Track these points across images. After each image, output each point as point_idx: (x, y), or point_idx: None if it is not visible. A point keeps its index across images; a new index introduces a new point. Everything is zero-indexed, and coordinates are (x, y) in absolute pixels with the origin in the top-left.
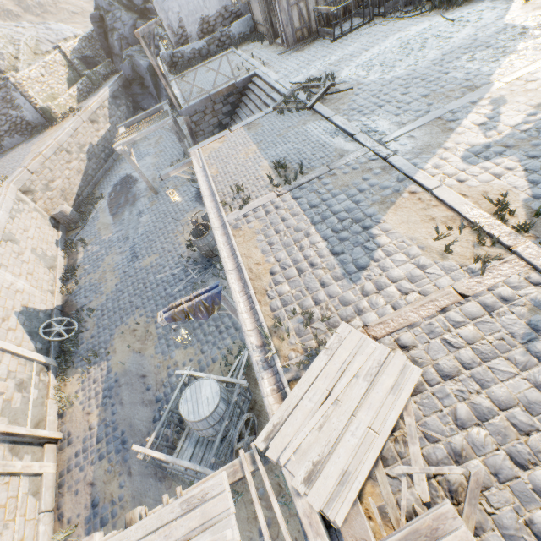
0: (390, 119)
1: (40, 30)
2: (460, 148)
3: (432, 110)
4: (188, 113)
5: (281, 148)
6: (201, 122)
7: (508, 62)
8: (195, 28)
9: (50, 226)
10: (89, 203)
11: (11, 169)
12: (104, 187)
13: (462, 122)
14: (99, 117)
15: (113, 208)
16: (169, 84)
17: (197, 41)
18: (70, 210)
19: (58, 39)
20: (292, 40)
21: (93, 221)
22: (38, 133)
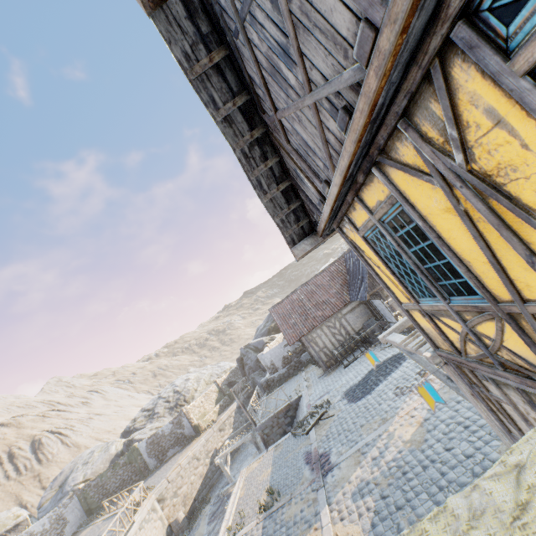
0: (338, 448)
1: (214, 368)
2: (355, 482)
3: (359, 440)
4: (260, 428)
5: (280, 471)
6: (271, 433)
7: (410, 395)
8: (280, 362)
9: (164, 535)
10: (199, 507)
11: (160, 478)
12: (215, 489)
13: (367, 455)
14: (226, 425)
15: (211, 514)
16: (248, 412)
17: (281, 369)
18: (183, 516)
19: (221, 371)
20: (325, 367)
21: (194, 530)
22: (188, 443)
